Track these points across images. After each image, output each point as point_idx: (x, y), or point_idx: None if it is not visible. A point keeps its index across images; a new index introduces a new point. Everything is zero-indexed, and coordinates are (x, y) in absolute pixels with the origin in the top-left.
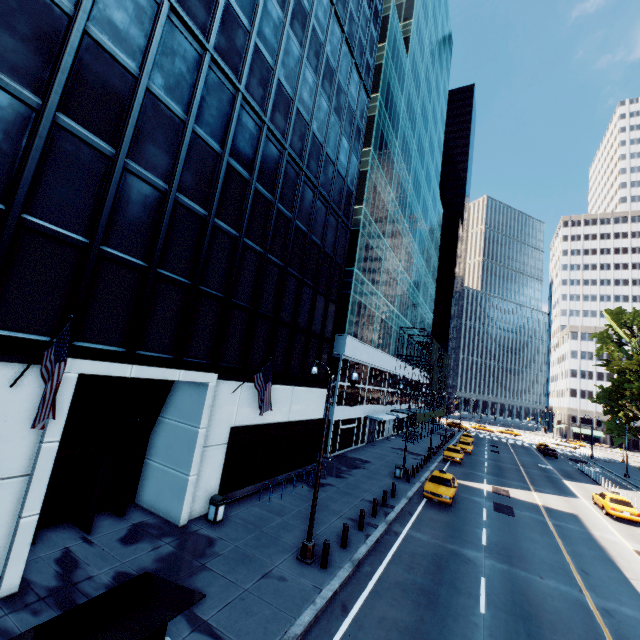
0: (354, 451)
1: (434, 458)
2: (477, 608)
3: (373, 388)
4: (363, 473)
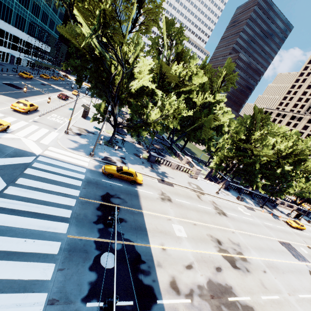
0: (1, 62)
1: (36, 75)
2: (13, 82)
3: (13, 43)
4: (0, 66)
